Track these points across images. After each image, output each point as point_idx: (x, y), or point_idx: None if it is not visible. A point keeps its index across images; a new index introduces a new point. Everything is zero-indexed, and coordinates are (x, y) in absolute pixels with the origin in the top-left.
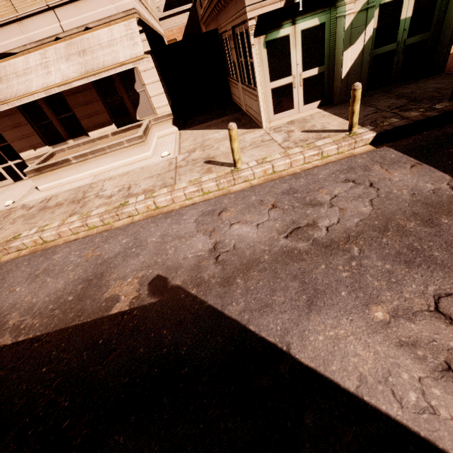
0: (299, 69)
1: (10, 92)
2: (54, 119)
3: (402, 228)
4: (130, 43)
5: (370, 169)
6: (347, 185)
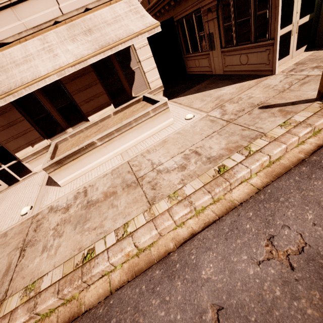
0: (297, 17)
1: (13, 81)
2: (51, 110)
3: None
4: (137, 16)
5: None
6: None
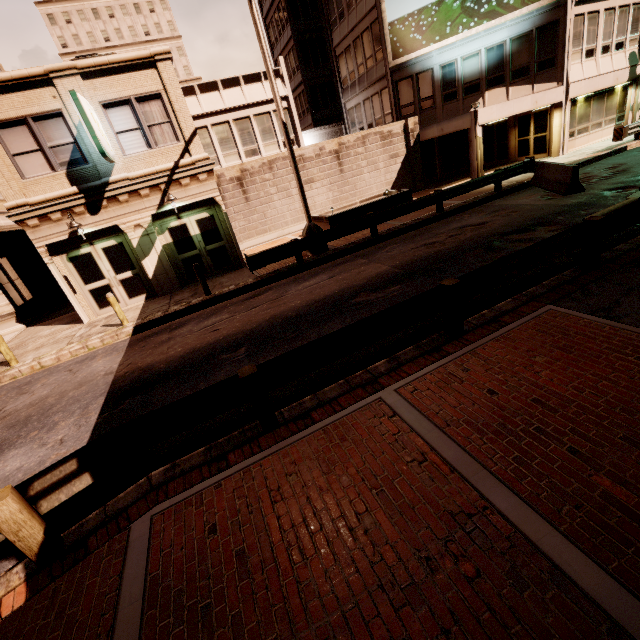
0: (112, 273)
1: None
2: None
3: (43, 403)
4: None
5: (94, 358)
6: (64, 373)
